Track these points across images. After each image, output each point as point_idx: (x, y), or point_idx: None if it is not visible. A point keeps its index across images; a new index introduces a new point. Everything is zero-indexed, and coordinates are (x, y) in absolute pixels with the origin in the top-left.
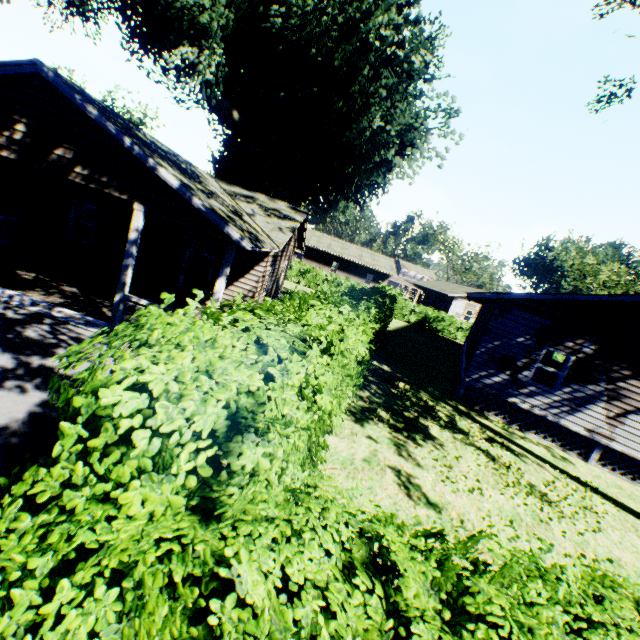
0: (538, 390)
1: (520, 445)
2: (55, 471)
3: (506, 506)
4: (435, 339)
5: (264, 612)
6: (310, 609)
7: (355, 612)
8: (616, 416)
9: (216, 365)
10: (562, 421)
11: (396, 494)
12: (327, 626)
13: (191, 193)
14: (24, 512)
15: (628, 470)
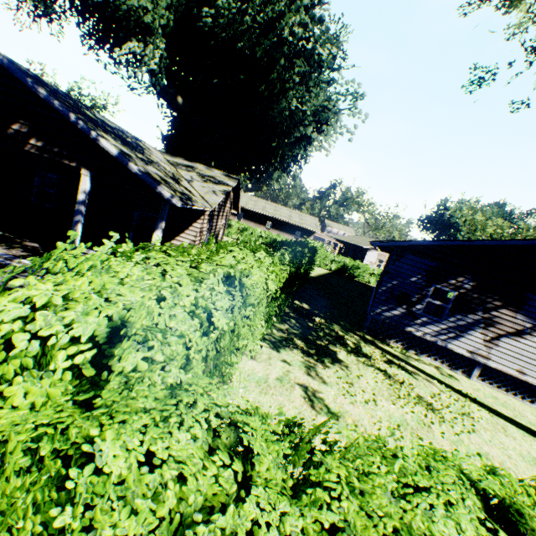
0: (429, 320)
1: (414, 366)
2: None
3: (396, 414)
4: (352, 283)
5: (111, 475)
6: (168, 479)
7: (209, 481)
8: (491, 339)
9: (108, 286)
10: (449, 345)
11: (301, 405)
12: (181, 492)
13: (128, 159)
14: None
15: (502, 384)
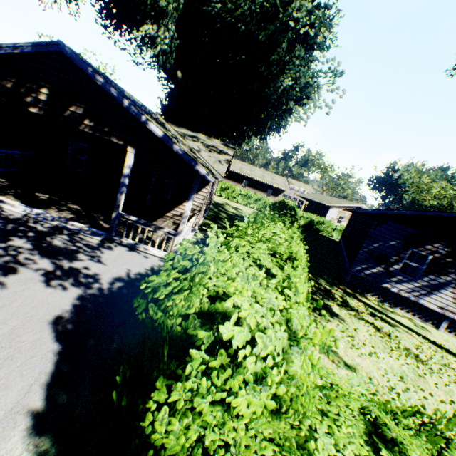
0: (404, 279)
1: (392, 318)
2: (187, 385)
3: (395, 365)
4: (319, 237)
5: None
6: None
7: None
8: None
9: (263, 294)
10: (421, 301)
11: (323, 359)
12: None
13: (172, 141)
14: (172, 417)
15: None
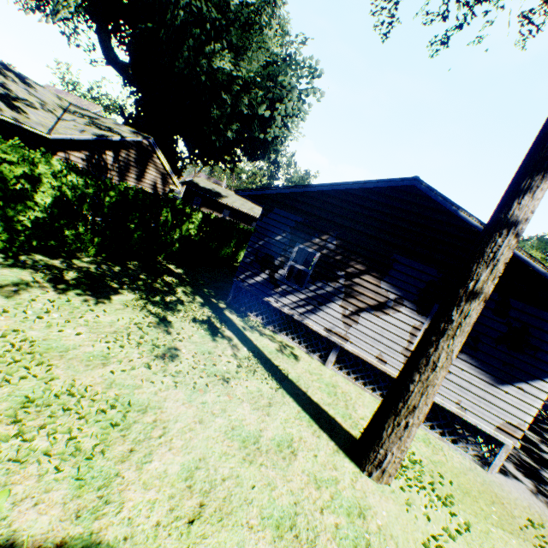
0: (290, 289)
1: (244, 335)
2: None
3: (70, 342)
4: None
5: None
6: None
7: None
8: (351, 314)
9: None
10: (307, 321)
11: None
12: None
13: None
14: None
15: (361, 374)
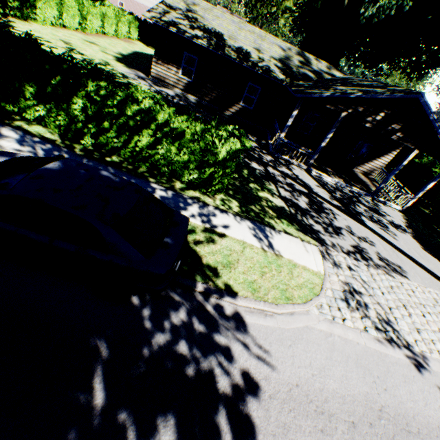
0: None
1: None
2: None
3: None
4: None
5: None
6: None
7: None
8: None
9: None
10: None
11: None
12: None
13: None
14: None
15: None
